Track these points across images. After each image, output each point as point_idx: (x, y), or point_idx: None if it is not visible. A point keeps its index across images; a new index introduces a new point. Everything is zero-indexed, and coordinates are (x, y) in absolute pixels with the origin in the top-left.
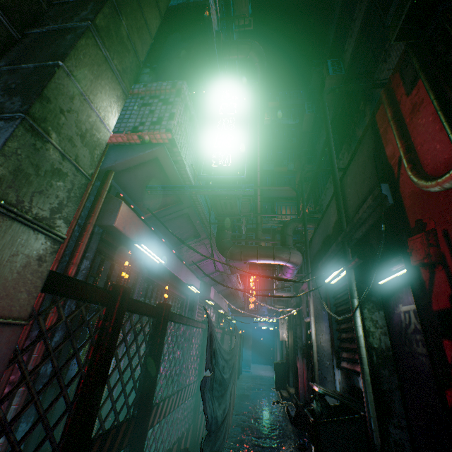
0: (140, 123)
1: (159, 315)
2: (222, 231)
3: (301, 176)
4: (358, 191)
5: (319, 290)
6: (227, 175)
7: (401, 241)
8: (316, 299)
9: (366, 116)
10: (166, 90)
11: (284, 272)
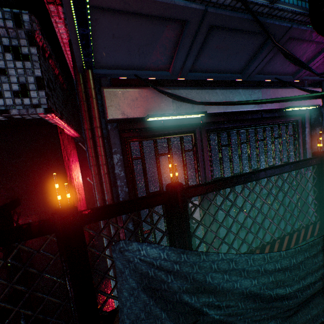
0: None
1: (167, 200)
2: None
3: None
4: None
5: None
6: None
7: None
8: None
9: None
10: None
11: None
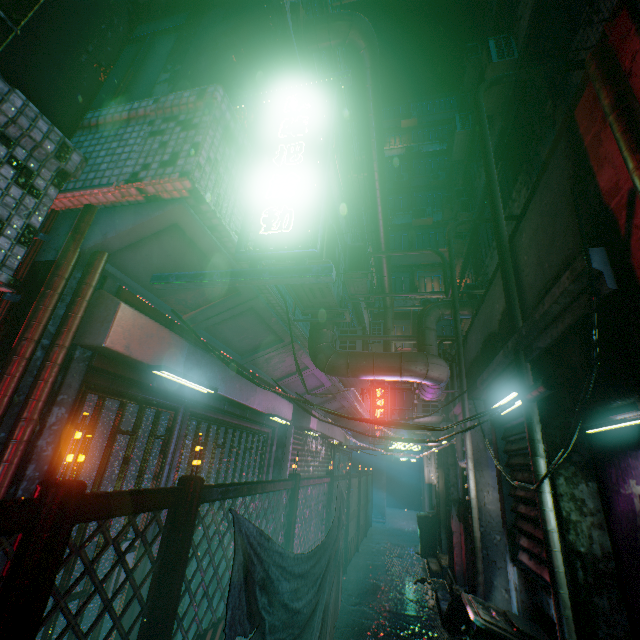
0: (142, 167)
1: (181, 500)
2: (318, 330)
3: (449, 232)
4: (542, 259)
5: (481, 418)
6: (286, 249)
7: (637, 369)
8: (477, 431)
9: (556, 125)
10: (188, 104)
11: (422, 390)
